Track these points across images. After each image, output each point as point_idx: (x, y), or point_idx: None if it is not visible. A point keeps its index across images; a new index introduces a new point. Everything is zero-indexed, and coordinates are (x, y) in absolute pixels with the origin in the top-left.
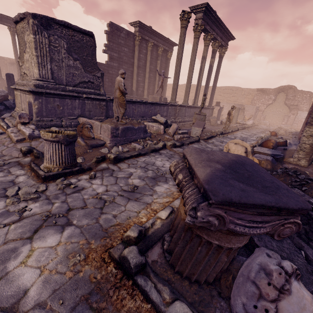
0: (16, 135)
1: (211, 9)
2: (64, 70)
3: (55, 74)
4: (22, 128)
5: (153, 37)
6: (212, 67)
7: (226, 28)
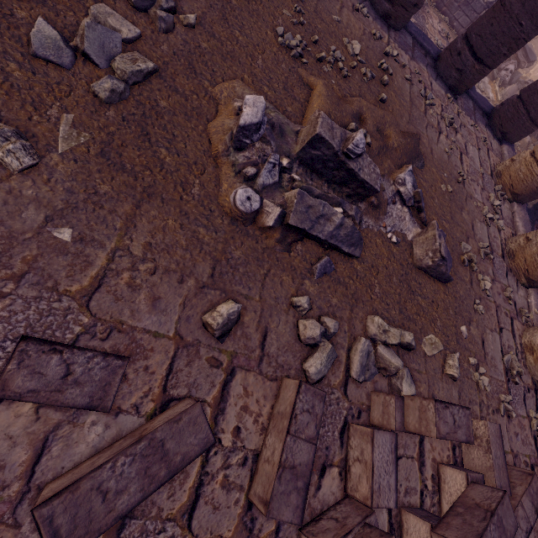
0: None
1: None
2: None
3: None
4: None
5: None
6: None
7: None
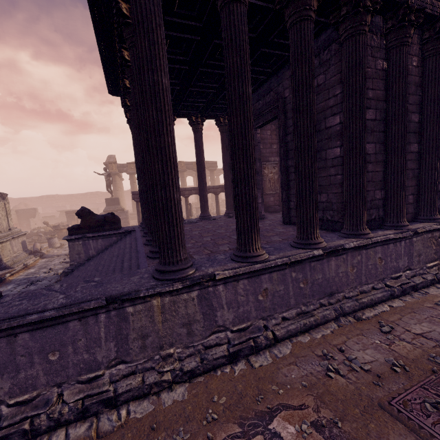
0: (49, 248)
1: None
2: None
3: None
4: (45, 247)
5: None
6: None
7: None
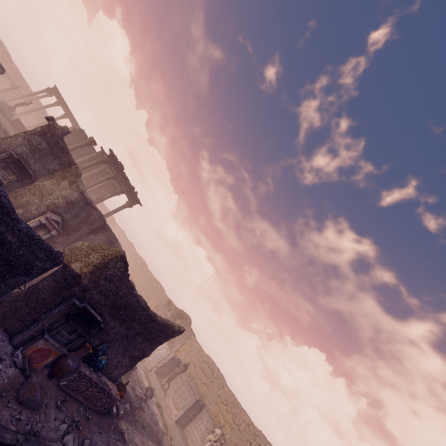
0: None
1: (116, 157)
2: None
3: None
4: None
5: (110, 168)
6: (104, 197)
7: (131, 186)
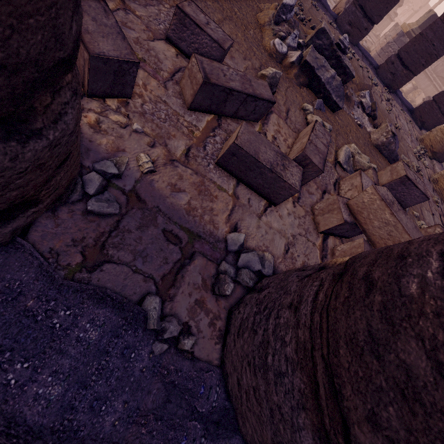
0: None
1: None
2: (442, 68)
3: (437, 67)
4: None
5: None
6: None
7: None
